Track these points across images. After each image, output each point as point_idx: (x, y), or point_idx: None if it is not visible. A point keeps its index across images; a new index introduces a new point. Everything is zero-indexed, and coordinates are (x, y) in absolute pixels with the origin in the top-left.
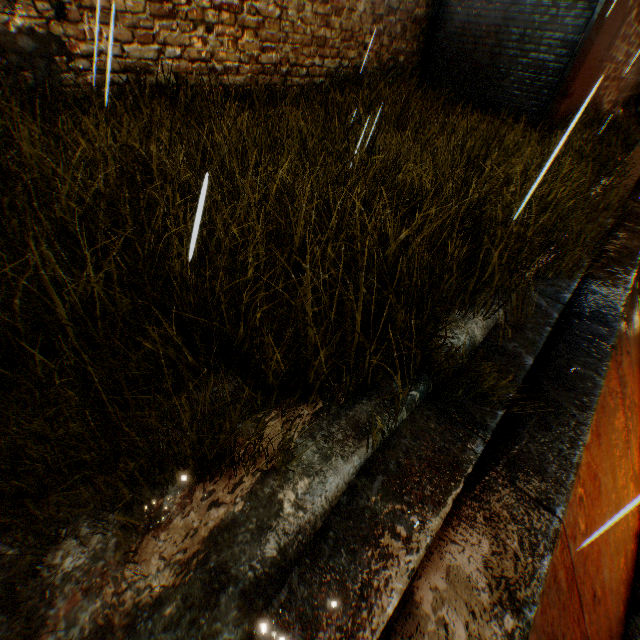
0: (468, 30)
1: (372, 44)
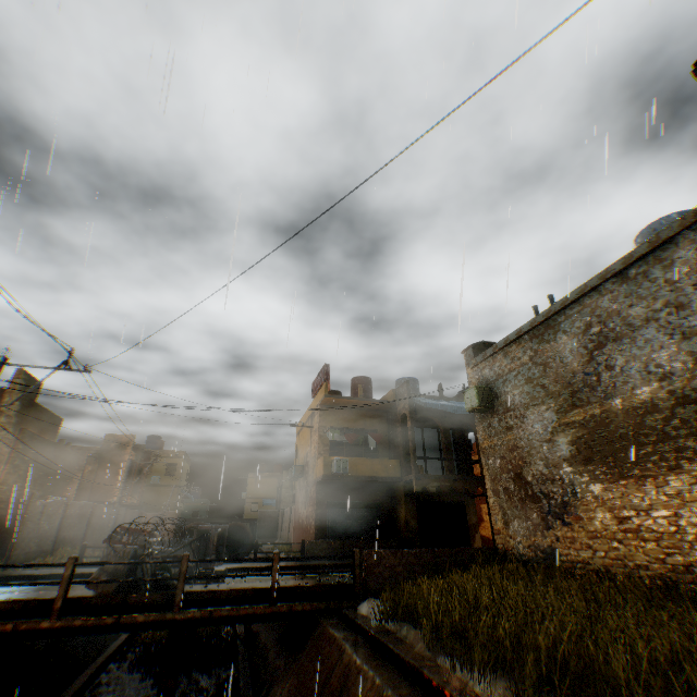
0: None
1: None
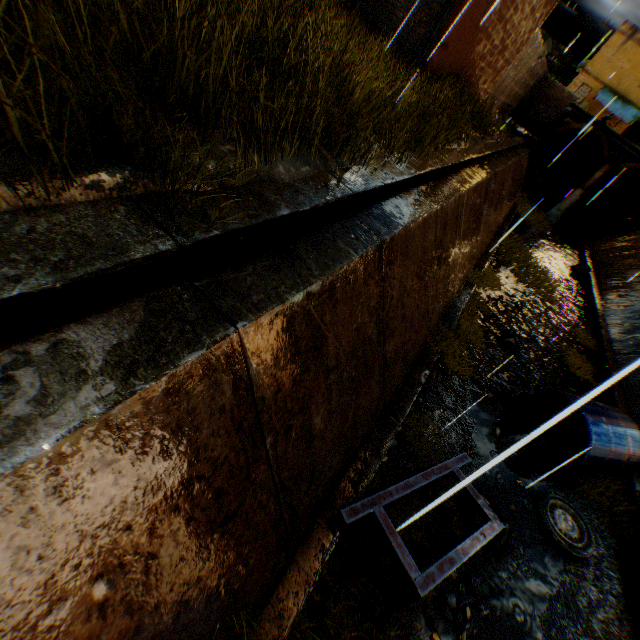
0: None
1: None
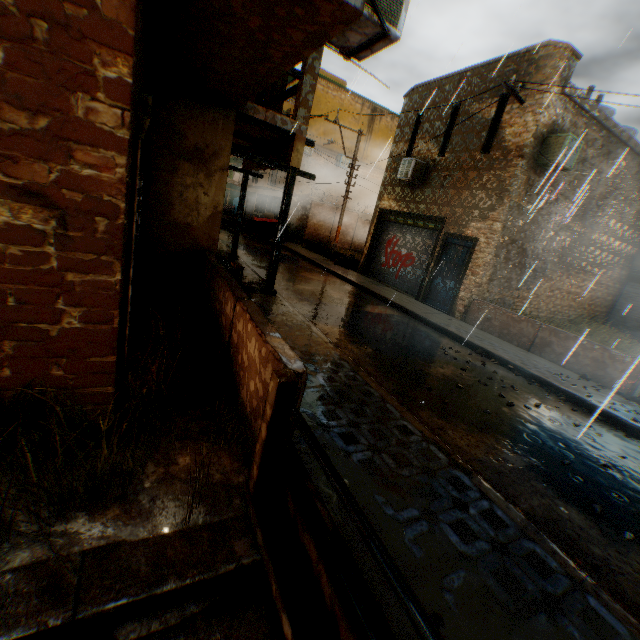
0: (635, 309)
1: (586, 307)
